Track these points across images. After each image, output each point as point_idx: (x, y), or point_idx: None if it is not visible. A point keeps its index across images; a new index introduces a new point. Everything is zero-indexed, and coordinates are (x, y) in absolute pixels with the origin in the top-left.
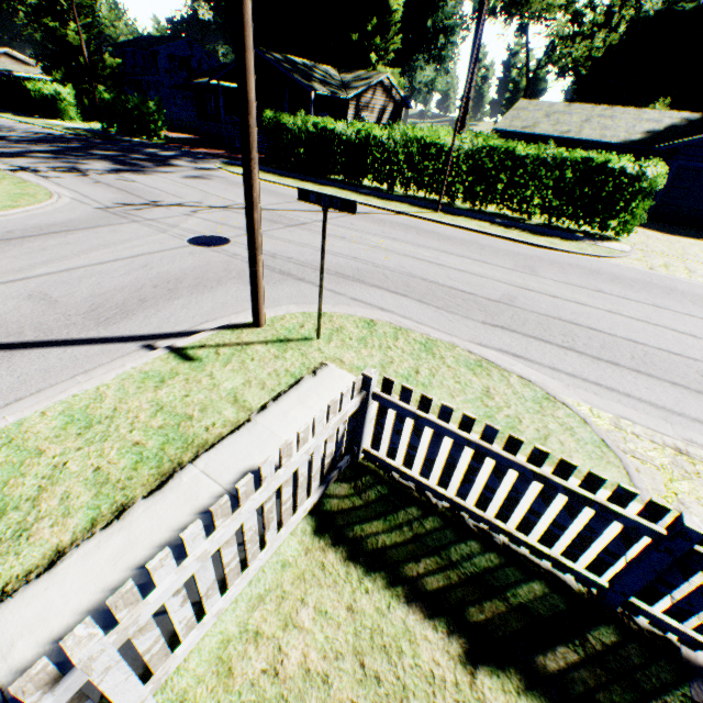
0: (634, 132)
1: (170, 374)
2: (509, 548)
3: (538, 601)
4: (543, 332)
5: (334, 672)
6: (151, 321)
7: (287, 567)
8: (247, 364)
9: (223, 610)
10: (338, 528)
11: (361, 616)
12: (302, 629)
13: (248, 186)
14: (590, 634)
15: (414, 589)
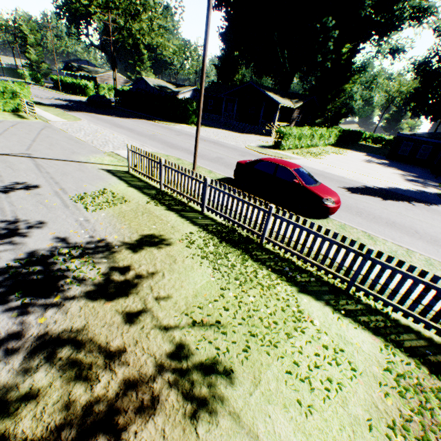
0: None
1: None
2: None
3: None
4: None
5: None
6: None
7: None
8: None
9: None
10: None
11: None
12: None
13: None
14: None
15: None
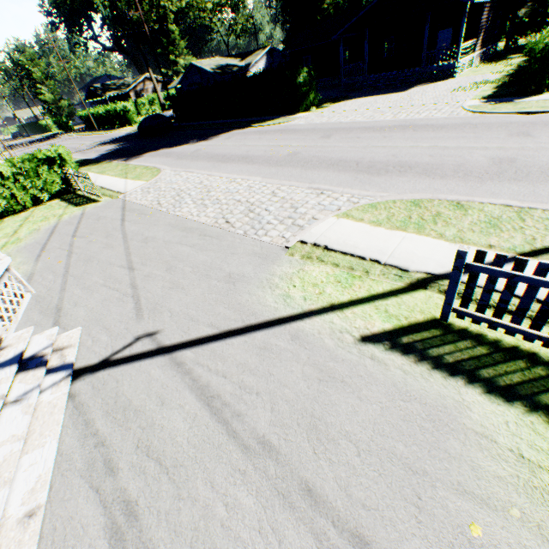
0: None
1: None
2: None
3: None
4: None
5: None
6: None
7: None
8: None
9: None
10: None
11: None
12: None
13: None
14: None
15: None
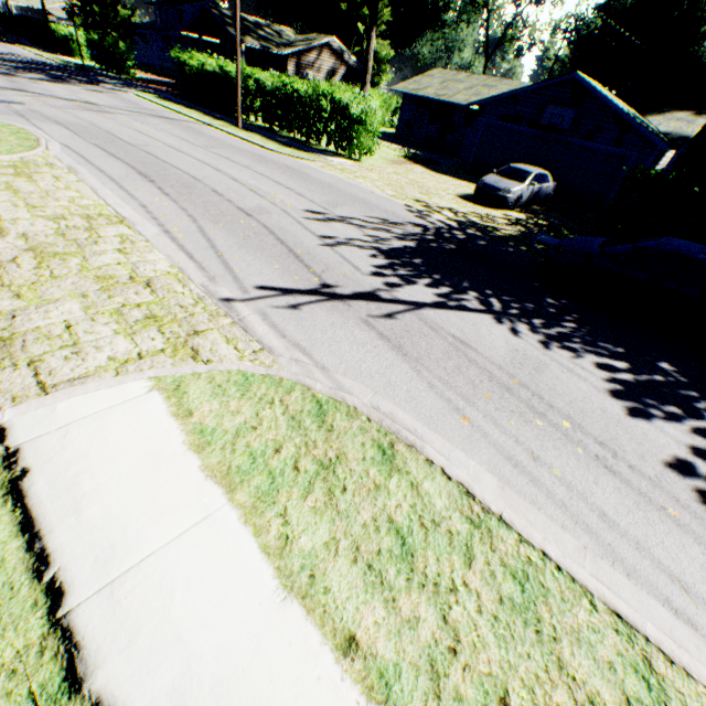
0: None
1: None
2: None
3: None
4: (117, 150)
5: None
6: None
7: None
8: None
9: None
10: None
11: None
12: None
13: None
14: None
15: None
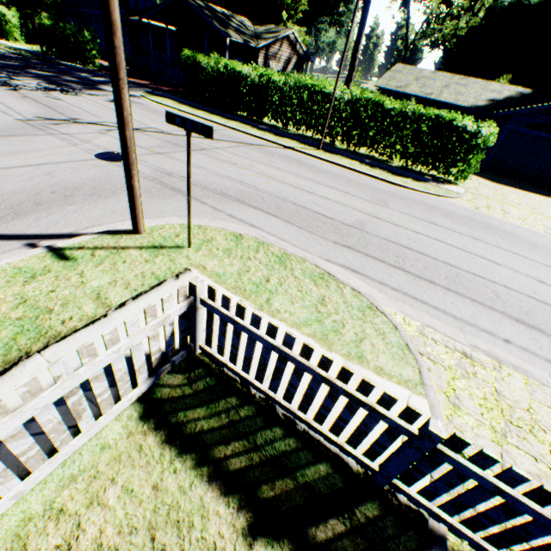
0: (480, 99)
1: (43, 270)
2: (307, 434)
3: (321, 480)
4: (381, 253)
5: (125, 546)
6: (40, 222)
7: (106, 449)
8: (118, 265)
9: (25, 492)
10: (164, 414)
11: (164, 494)
12: (105, 507)
13: (118, 105)
14: (358, 509)
15: (218, 469)
